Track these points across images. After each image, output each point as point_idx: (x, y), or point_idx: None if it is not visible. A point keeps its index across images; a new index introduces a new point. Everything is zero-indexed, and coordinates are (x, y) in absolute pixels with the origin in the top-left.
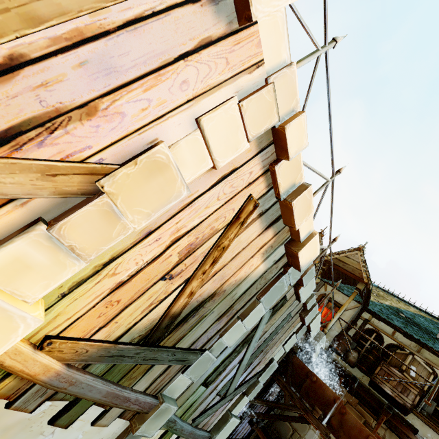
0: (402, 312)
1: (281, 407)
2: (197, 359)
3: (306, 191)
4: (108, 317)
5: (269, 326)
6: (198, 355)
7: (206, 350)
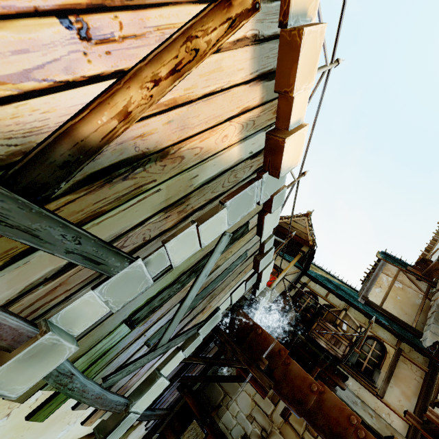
0: (331, 281)
1: (221, 362)
2: (123, 269)
3: (319, 28)
4: None
5: (224, 261)
6: (125, 263)
7: (138, 258)
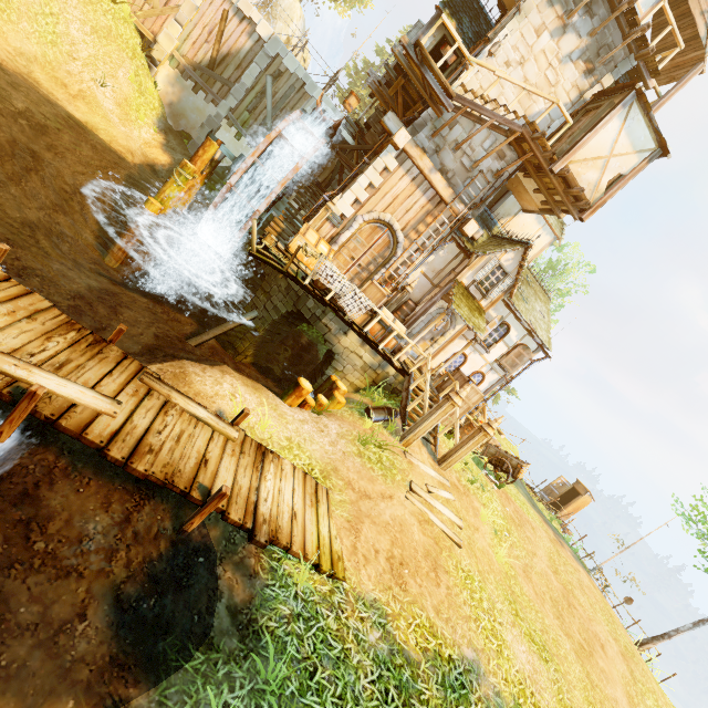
0: None
1: None
2: (234, 87)
3: None
4: (195, 54)
5: (278, 90)
6: (233, 85)
7: (236, 84)
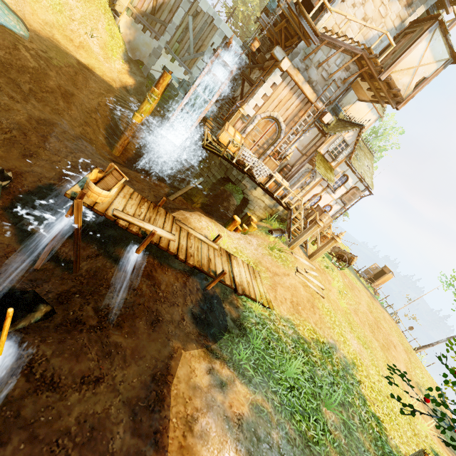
0: None
1: None
2: (168, 26)
3: None
4: (142, 5)
5: (197, 25)
6: (168, 25)
7: (169, 24)
